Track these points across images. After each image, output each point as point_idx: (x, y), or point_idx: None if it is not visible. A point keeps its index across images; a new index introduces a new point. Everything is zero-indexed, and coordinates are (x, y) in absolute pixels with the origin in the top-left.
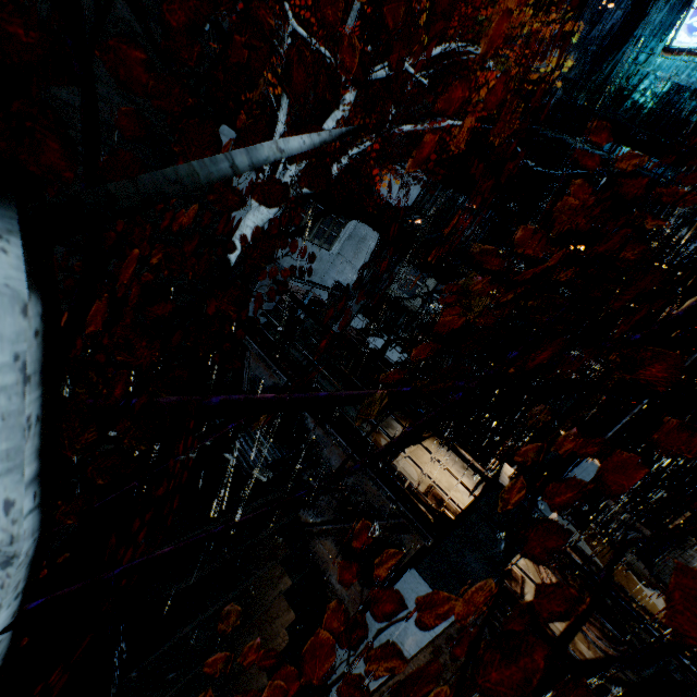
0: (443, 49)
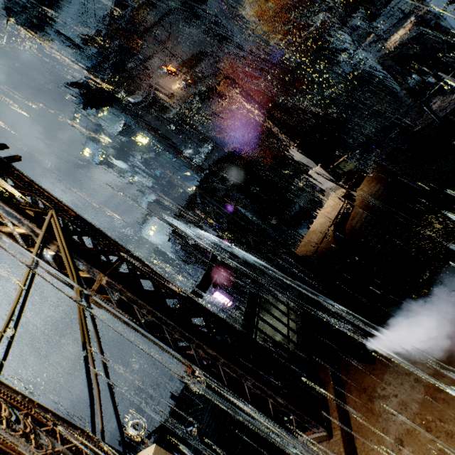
0: None
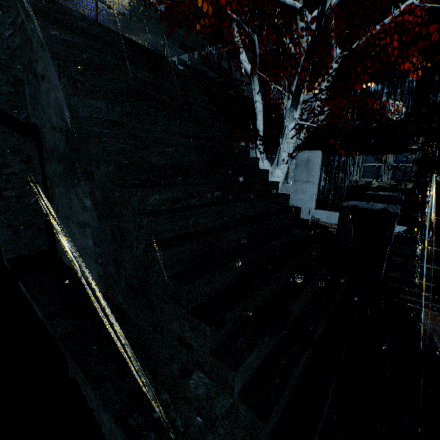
0: None
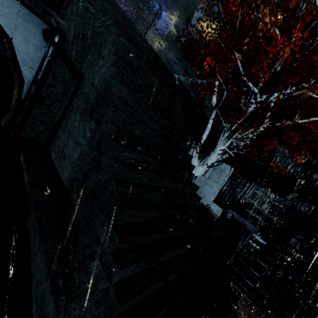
0: (311, 83)
